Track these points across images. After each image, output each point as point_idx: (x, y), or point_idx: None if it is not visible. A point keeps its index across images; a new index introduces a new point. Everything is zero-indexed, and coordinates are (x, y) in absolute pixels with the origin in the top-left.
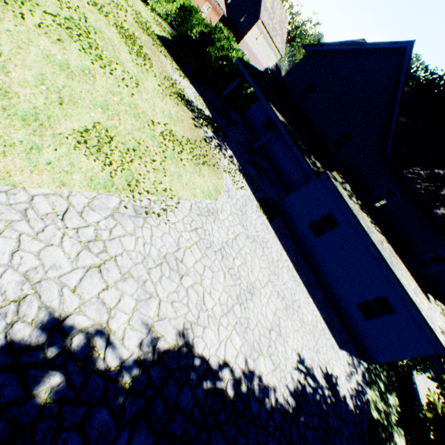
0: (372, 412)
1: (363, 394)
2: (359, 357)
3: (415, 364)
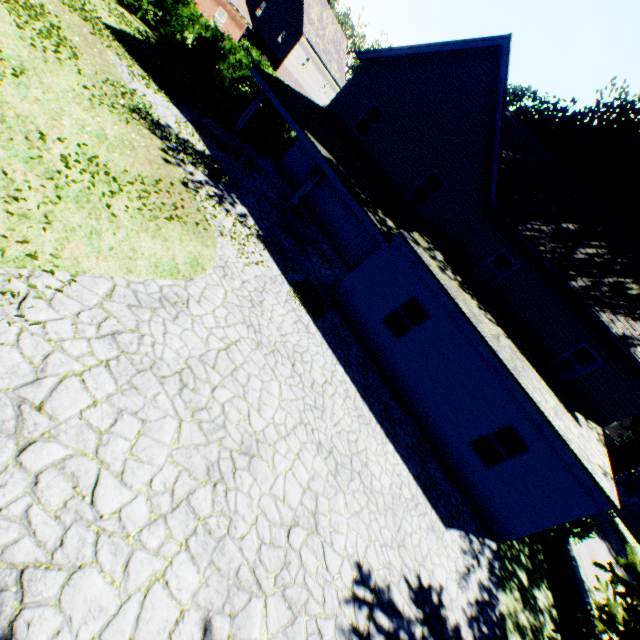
0: (510, 639)
1: (493, 606)
2: (483, 533)
3: (570, 526)
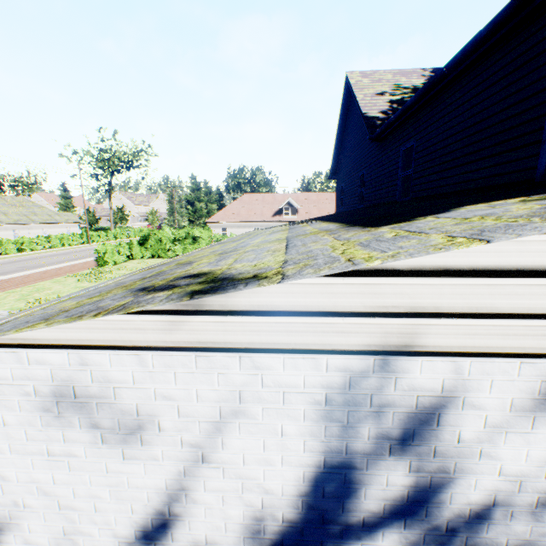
0: None
1: None
2: None
3: None
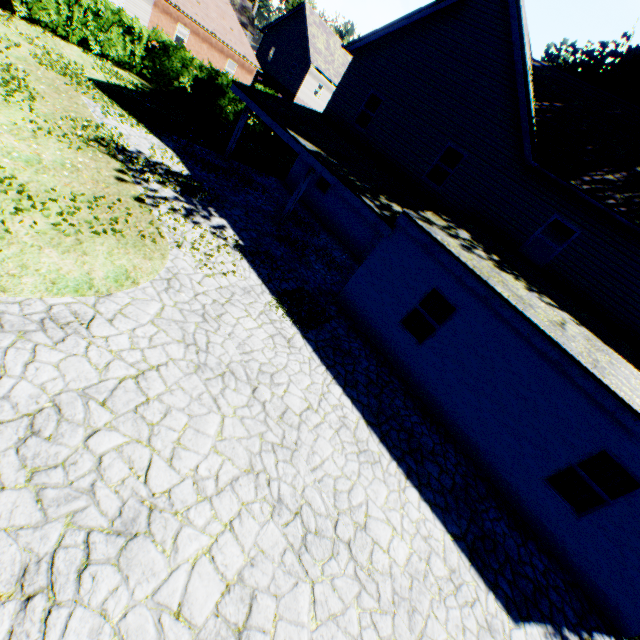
0: None
1: None
2: (589, 623)
3: None
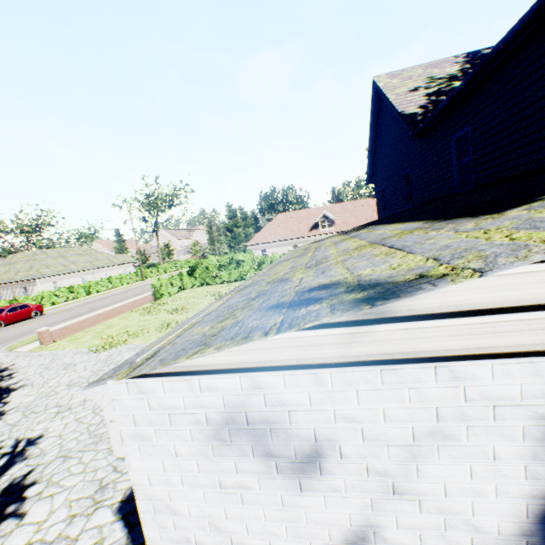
0: None
1: None
2: None
3: None
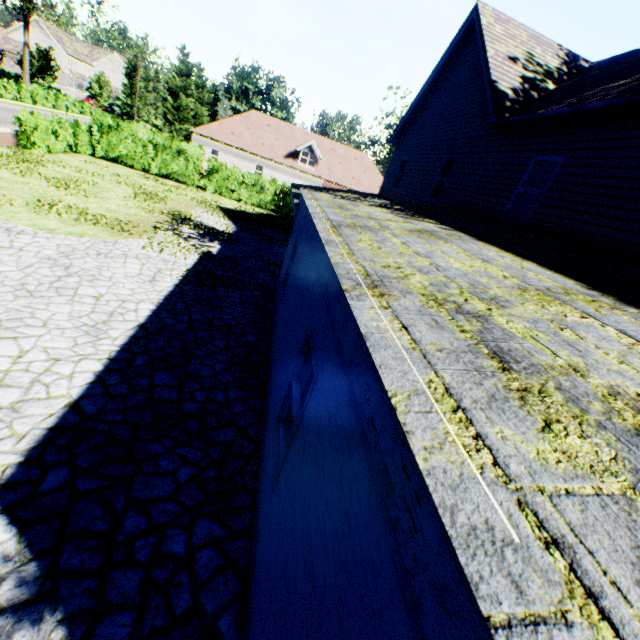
0: None
1: None
2: None
3: None
